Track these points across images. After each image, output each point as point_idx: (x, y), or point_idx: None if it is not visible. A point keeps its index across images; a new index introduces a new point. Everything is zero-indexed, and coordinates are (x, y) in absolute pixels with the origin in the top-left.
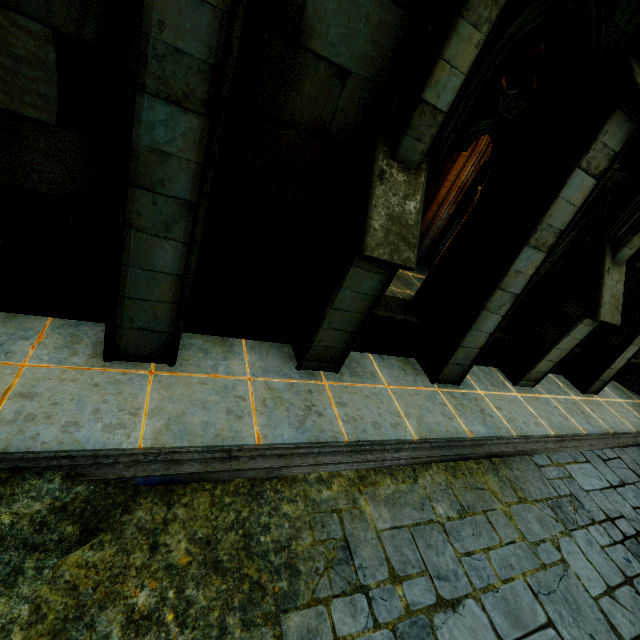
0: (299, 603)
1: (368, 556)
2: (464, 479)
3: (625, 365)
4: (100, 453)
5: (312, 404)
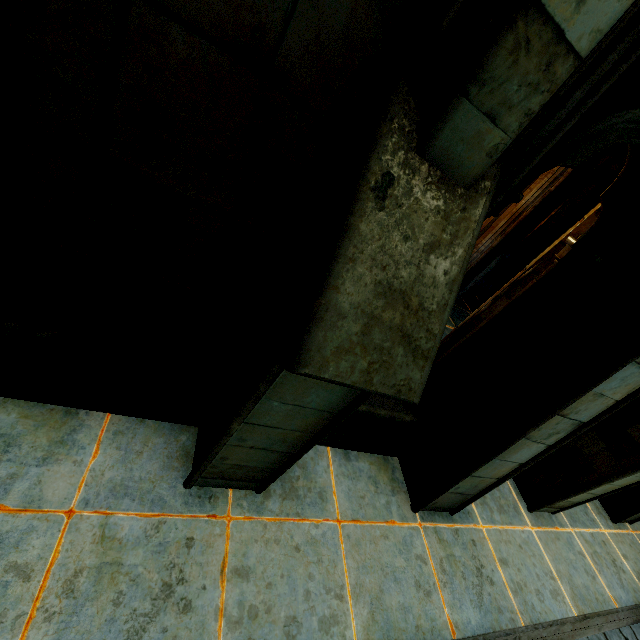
0: None
1: None
2: None
3: None
4: None
5: (180, 578)
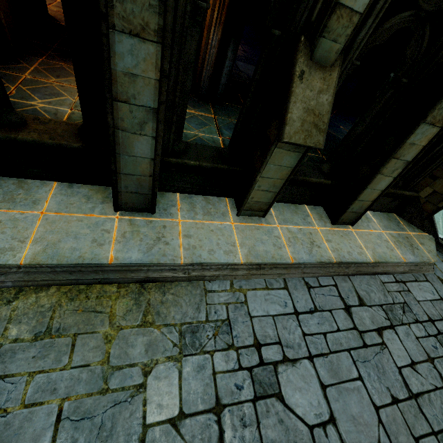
0: None
1: None
2: (83, 302)
3: (379, 197)
4: None
5: None
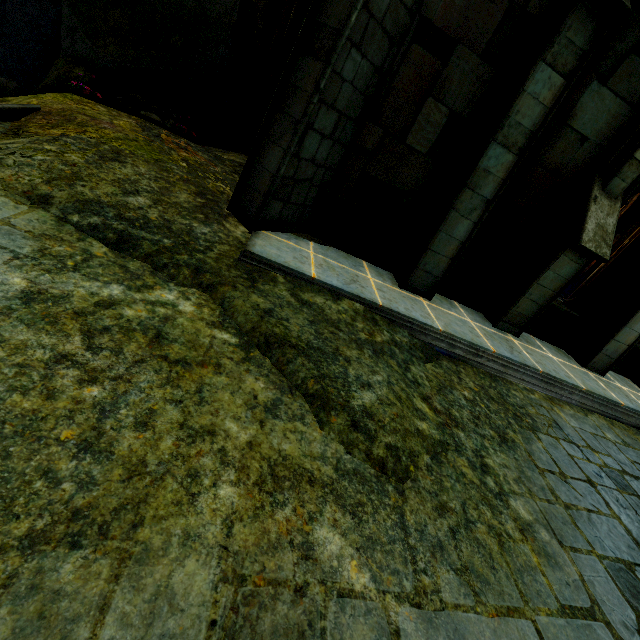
0: (541, 431)
1: (571, 433)
2: (620, 430)
3: None
4: (423, 326)
5: (512, 346)
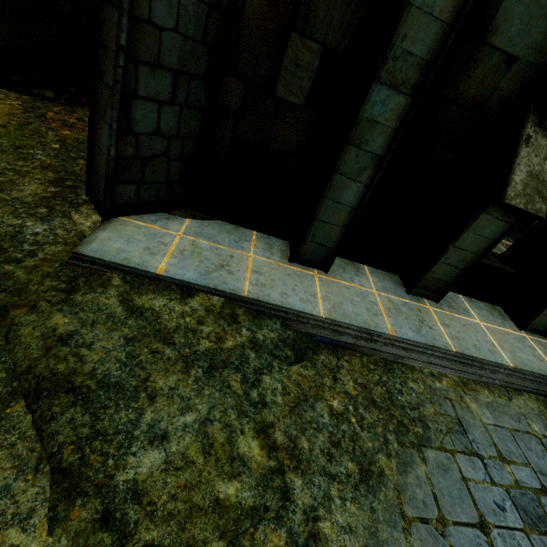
0: (432, 445)
1: (478, 436)
2: None
3: None
4: (300, 314)
5: (423, 319)
